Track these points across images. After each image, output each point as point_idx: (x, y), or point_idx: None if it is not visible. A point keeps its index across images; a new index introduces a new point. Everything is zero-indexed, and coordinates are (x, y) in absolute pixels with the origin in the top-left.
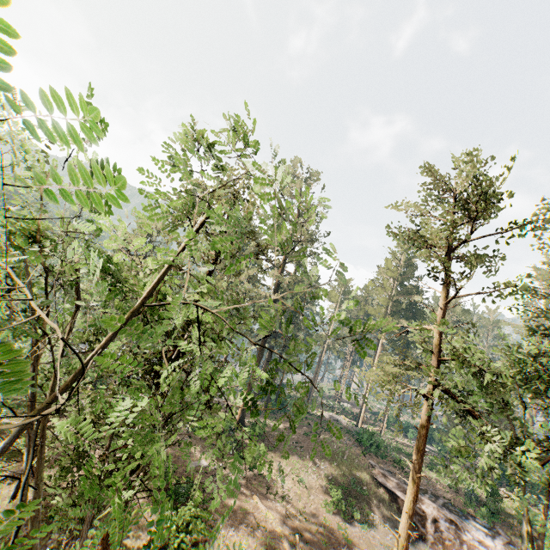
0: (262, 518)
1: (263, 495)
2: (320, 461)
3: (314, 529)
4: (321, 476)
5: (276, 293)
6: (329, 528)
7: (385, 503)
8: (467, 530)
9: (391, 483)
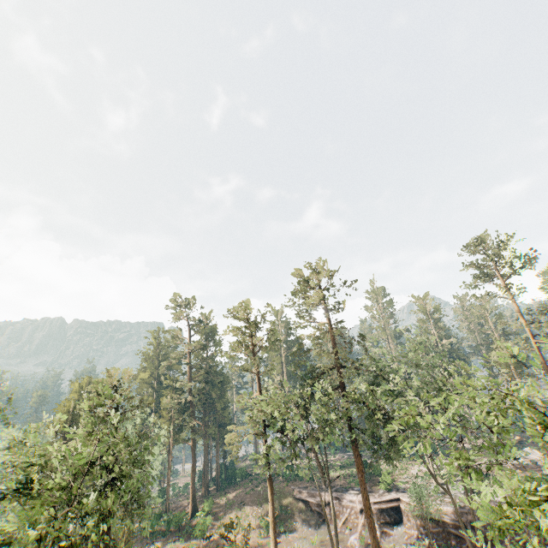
0: None
1: None
2: (258, 507)
3: None
4: (260, 517)
5: (189, 396)
6: (261, 546)
7: (303, 511)
8: (344, 498)
9: (304, 494)
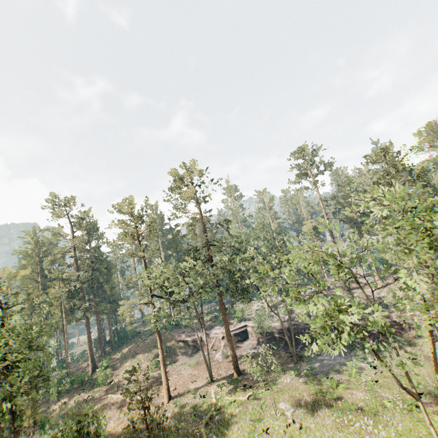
0: (115, 400)
1: (115, 391)
2: (148, 353)
3: (145, 384)
4: (150, 359)
5: (77, 284)
6: (153, 378)
7: (183, 347)
8: (211, 333)
9: (183, 337)
